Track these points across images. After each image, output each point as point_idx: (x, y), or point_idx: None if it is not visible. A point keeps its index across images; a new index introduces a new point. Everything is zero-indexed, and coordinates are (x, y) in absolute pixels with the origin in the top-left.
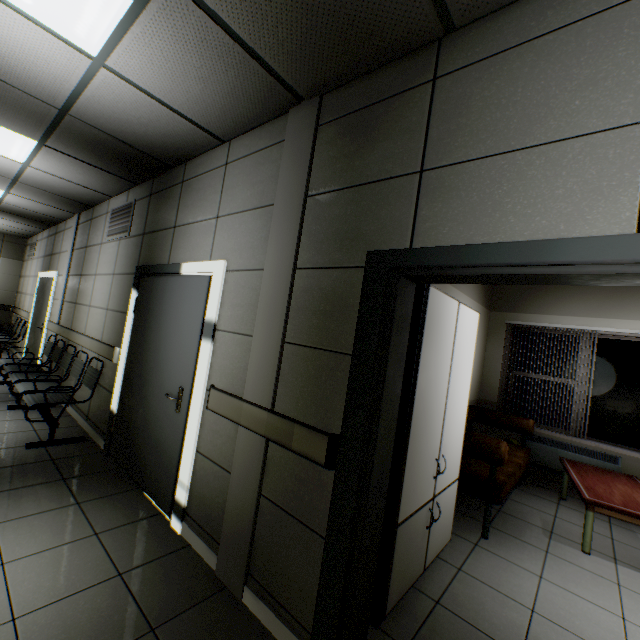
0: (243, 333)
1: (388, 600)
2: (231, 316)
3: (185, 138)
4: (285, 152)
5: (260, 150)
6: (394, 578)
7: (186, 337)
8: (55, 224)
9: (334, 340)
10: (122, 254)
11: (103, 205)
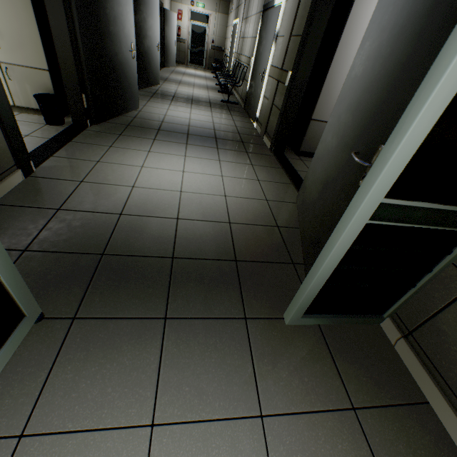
0: (283, 36)
1: (302, 146)
2: (282, 28)
3: None
4: None
5: None
6: (306, 141)
7: (269, 44)
8: None
9: (301, 30)
10: None
11: None
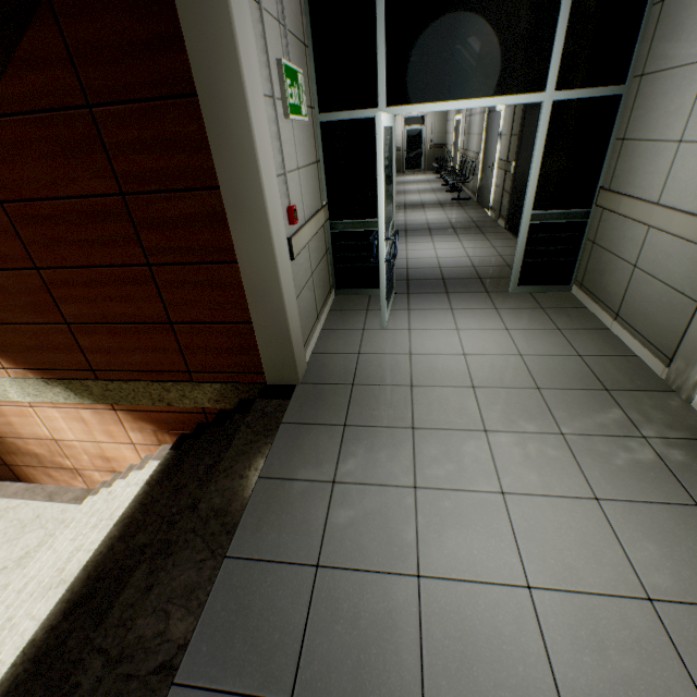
0: (505, 135)
1: None
2: (504, 128)
3: None
4: None
5: None
6: None
7: (495, 141)
8: None
9: (518, 132)
10: None
11: None
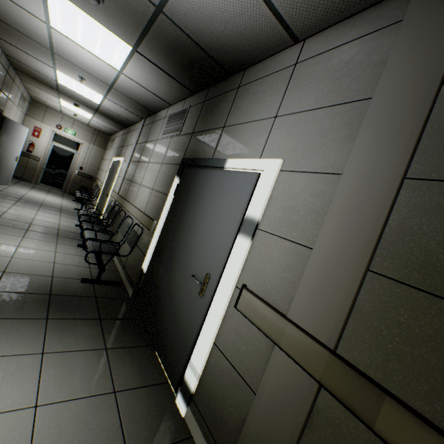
0: (294, 241)
1: None
2: (279, 218)
3: (258, 38)
4: (403, 32)
5: (351, 41)
6: None
7: (221, 228)
8: (128, 126)
9: None
10: (171, 148)
11: (163, 112)
